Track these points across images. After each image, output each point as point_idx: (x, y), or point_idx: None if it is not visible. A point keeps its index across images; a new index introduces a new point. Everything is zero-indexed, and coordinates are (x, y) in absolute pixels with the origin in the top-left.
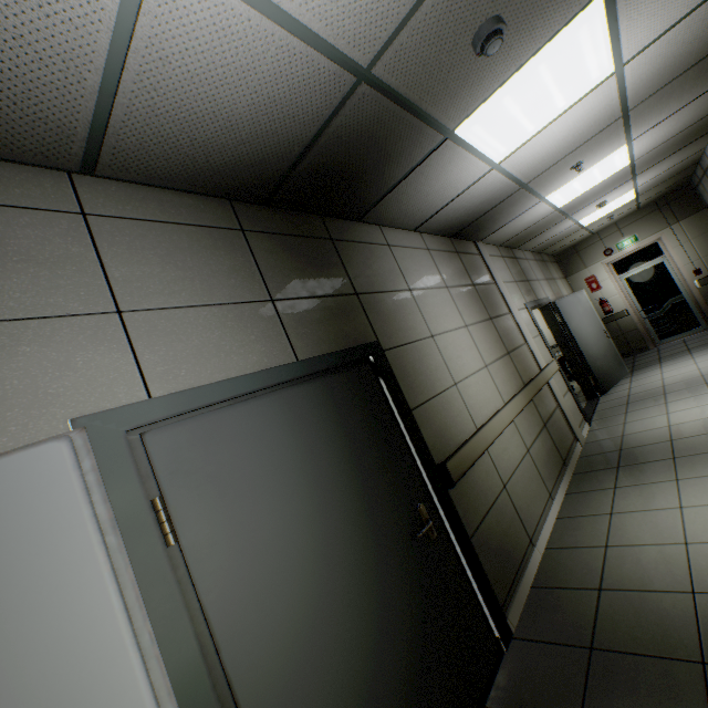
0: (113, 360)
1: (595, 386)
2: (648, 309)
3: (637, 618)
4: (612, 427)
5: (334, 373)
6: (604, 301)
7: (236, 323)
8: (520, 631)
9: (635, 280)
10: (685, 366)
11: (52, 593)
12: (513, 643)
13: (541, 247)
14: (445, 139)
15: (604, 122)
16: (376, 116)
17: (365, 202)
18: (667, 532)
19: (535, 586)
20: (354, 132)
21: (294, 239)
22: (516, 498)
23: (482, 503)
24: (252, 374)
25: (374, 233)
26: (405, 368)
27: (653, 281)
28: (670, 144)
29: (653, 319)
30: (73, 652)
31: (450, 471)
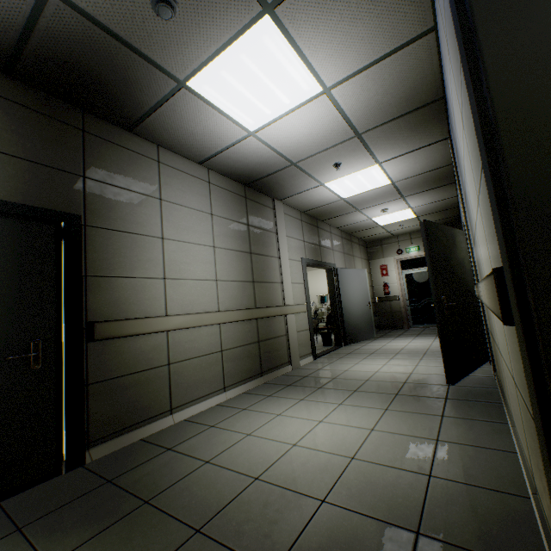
0: None
1: (343, 337)
2: (412, 300)
3: (158, 470)
4: (322, 363)
5: (0, 216)
6: (387, 285)
7: None
8: (93, 462)
9: (411, 277)
10: (403, 342)
11: None
12: (78, 469)
13: (348, 229)
14: (182, 87)
15: (342, 134)
16: (88, 34)
17: (127, 116)
18: (251, 426)
19: (143, 439)
20: (71, 40)
21: (31, 112)
22: (177, 376)
23: (129, 366)
24: None
25: (147, 148)
26: (106, 246)
27: (421, 282)
28: (421, 180)
29: (413, 308)
30: None
31: (98, 330)
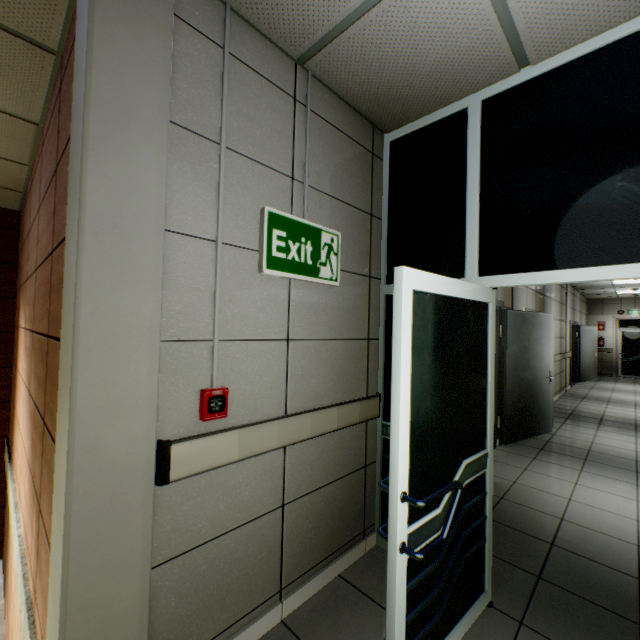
0: (525, 297)
1: (577, 376)
2: (625, 354)
3: (584, 414)
4: (582, 391)
5: None
6: (602, 338)
7: (532, 296)
8: None
9: (627, 335)
10: (628, 386)
11: (550, 332)
12: None
13: (586, 293)
14: None
15: None
16: None
17: None
18: (598, 409)
19: None
20: None
21: None
22: None
23: None
24: (533, 310)
25: None
26: None
27: (636, 340)
28: None
29: (624, 361)
30: (550, 340)
31: None
